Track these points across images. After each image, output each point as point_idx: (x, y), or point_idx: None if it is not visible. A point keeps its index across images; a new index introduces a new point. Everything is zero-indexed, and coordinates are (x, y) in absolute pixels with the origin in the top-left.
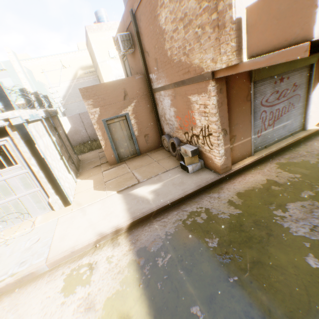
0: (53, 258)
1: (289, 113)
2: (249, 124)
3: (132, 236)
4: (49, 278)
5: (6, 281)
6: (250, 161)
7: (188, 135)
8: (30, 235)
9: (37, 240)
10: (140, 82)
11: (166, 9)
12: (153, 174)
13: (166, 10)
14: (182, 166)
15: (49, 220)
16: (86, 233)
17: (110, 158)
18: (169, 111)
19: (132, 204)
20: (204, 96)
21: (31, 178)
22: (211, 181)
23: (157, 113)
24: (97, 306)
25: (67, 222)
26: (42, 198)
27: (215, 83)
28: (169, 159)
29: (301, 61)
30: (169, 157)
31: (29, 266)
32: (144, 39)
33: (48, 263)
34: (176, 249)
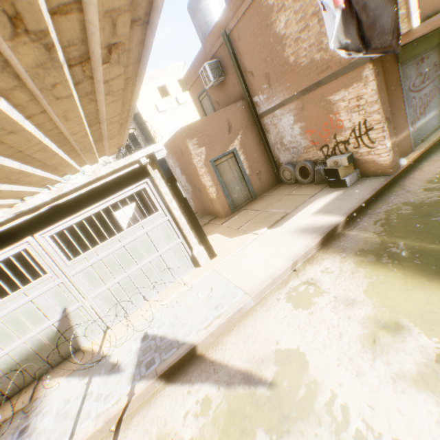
0: (254, 290)
1: (435, 98)
2: (403, 114)
3: (332, 249)
4: (265, 308)
5: (216, 323)
6: (415, 155)
7: (328, 148)
8: (193, 291)
9: (210, 290)
10: (242, 110)
11: (287, 12)
12: (298, 203)
13: (288, 13)
14: (332, 184)
15: (203, 274)
16: (273, 263)
17: (224, 207)
18: (290, 132)
19: (303, 228)
20: (356, 87)
21: (171, 228)
22: (384, 182)
23: (267, 142)
24: (360, 299)
25: (230, 267)
26: (184, 253)
27: (371, 67)
28: (303, 188)
29: (437, 37)
30: (301, 187)
31: (230, 305)
32: (245, 58)
33: (253, 296)
34: (404, 237)
